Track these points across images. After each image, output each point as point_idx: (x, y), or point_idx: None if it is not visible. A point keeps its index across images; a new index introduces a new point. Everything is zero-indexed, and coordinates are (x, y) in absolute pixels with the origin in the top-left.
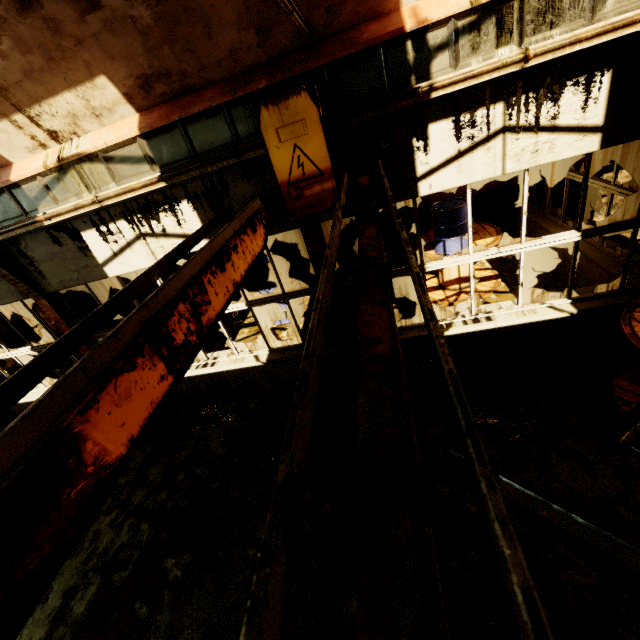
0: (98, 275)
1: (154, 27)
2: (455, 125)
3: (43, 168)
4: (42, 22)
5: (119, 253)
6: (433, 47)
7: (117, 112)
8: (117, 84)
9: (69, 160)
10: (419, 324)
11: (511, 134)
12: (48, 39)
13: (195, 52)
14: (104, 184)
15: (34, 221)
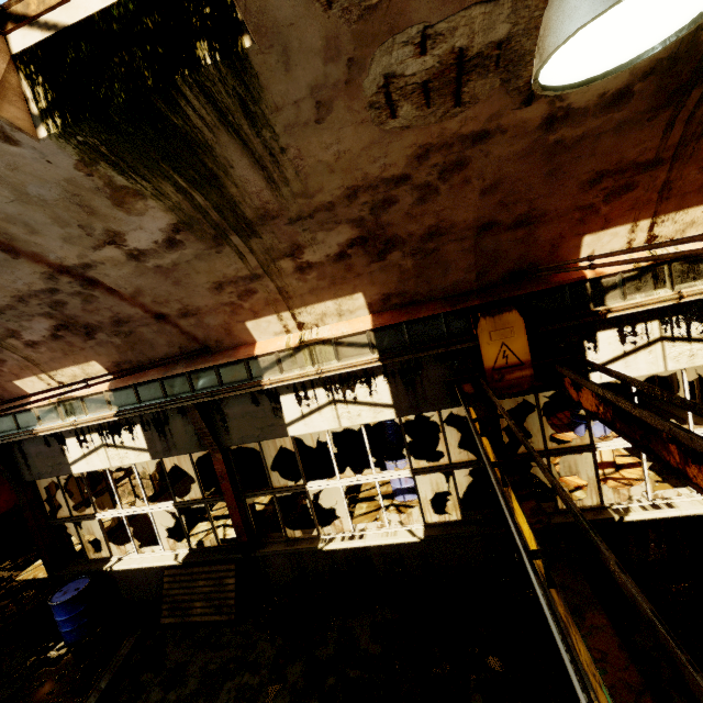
0: (279, 433)
1: (411, 269)
2: (619, 333)
3: (285, 347)
4: (343, 266)
5: (307, 415)
6: (606, 287)
7: (355, 313)
8: (367, 298)
9: (308, 342)
10: (591, 506)
11: (668, 342)
12: (340, 273)
13: (430, 282)
14: (327, 360)
15: (260, 385)
